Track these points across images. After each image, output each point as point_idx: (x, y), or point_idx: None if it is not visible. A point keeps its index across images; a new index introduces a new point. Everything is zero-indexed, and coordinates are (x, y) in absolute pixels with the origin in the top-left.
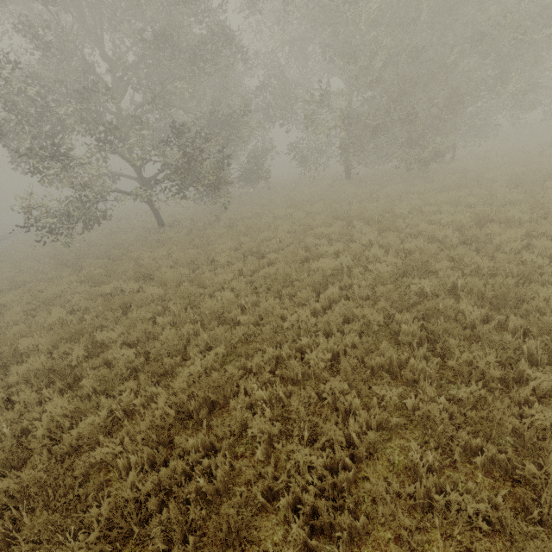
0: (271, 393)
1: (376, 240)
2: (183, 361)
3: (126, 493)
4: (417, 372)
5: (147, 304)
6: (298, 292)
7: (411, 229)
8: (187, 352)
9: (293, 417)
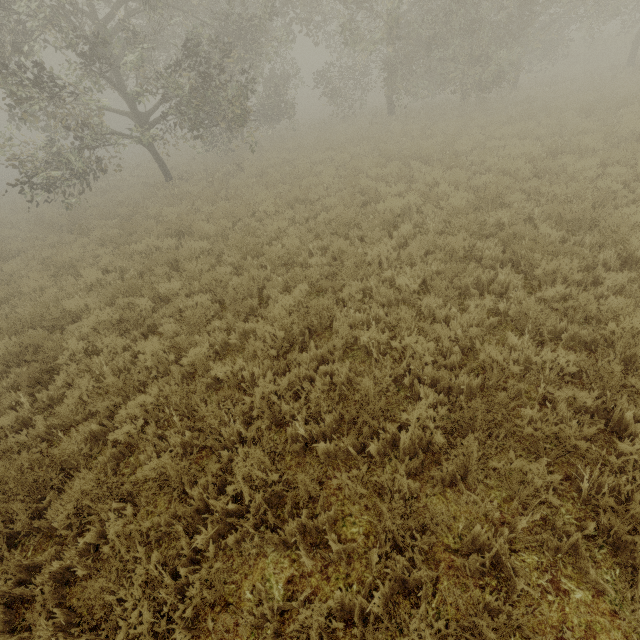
0: (368, 316)
1: (442, 177)
2: (260, 306)
3: (270, 386)
4: (503, 287)
5: (198, 258)
6: (369, 233)
7: (477, 167)
8: (264, 295)
9: (402, 323)
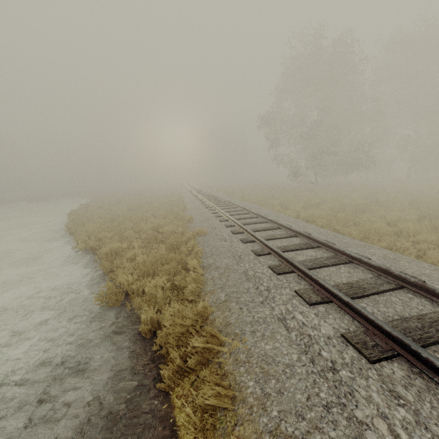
0: None
1: None
2: None
3: None
4: None
5: None
6: None
7: None
8: None
9: None
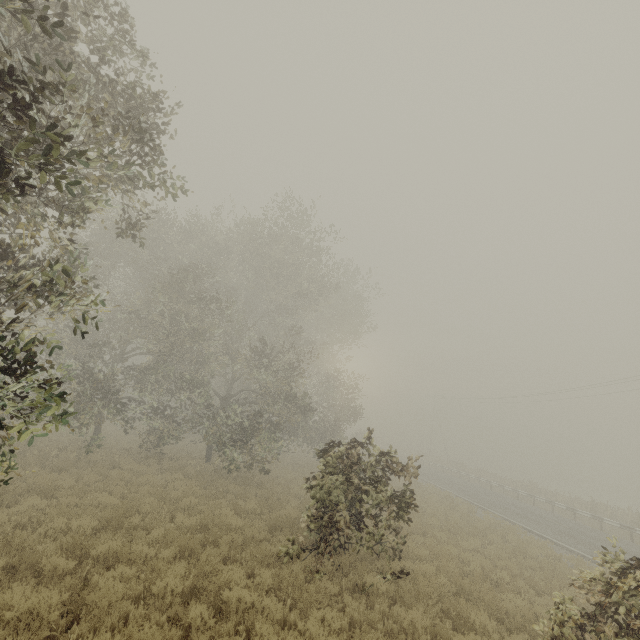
0: None
1: None
2: None
3: None
4: None
5: None
6: None
7: None
8: None
9: None
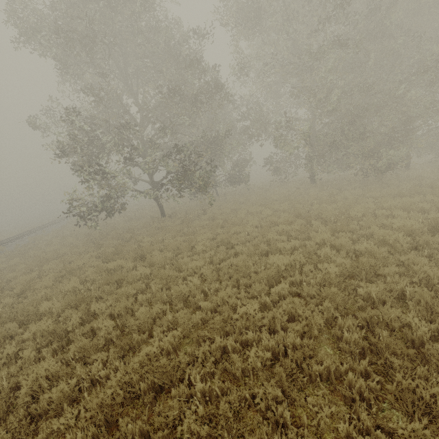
0: (210, 387)
1: (329, 240)
2: (149, 338)
3: None
4: (355, 388)
5: (135, 282)
6: (253, 284)
7: (364, 231)
8: (153, 330)
9: (220, 422)
